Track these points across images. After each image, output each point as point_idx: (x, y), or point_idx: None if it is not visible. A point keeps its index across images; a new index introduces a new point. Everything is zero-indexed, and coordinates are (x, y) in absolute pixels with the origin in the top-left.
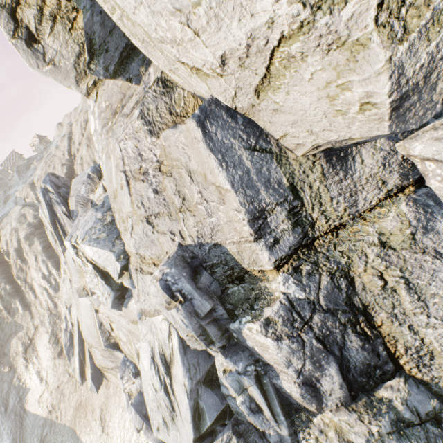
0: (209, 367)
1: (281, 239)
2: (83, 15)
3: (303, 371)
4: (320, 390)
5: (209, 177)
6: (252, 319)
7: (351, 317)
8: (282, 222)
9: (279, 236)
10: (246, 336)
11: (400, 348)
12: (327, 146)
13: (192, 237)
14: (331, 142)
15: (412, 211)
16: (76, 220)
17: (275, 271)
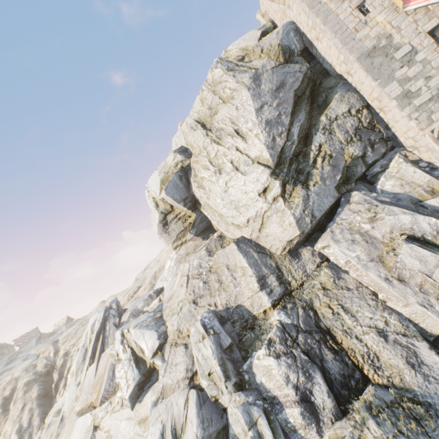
0: (220, 428)
1: (274, 290)
2: (196, 216)
3: (299, 385)
4: (315, 404)
5: (238, 264)
6: (259, 345)
7: (322, 336)
8: (274, 282)
9: (273, 288)
10: (256, 367)
11: (359, 358)
12: (288, 248)
13: (222, 305)
14: (288, 244)
15: (329, 271)
16: (127, 323)
17: (272, 310)
